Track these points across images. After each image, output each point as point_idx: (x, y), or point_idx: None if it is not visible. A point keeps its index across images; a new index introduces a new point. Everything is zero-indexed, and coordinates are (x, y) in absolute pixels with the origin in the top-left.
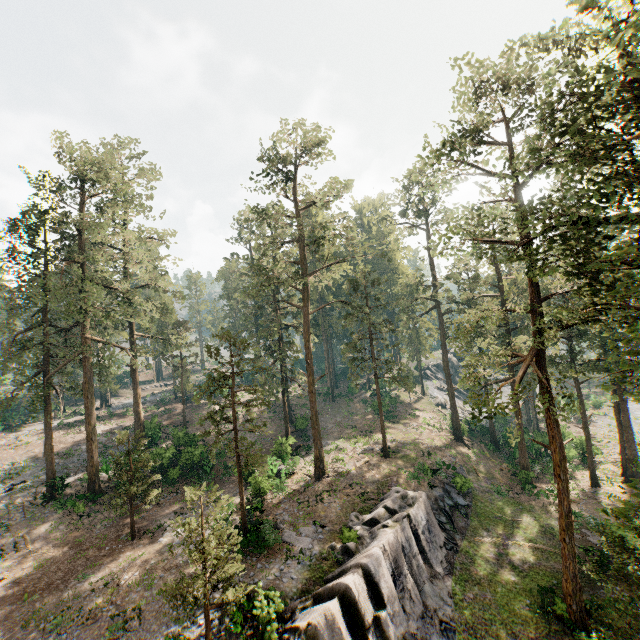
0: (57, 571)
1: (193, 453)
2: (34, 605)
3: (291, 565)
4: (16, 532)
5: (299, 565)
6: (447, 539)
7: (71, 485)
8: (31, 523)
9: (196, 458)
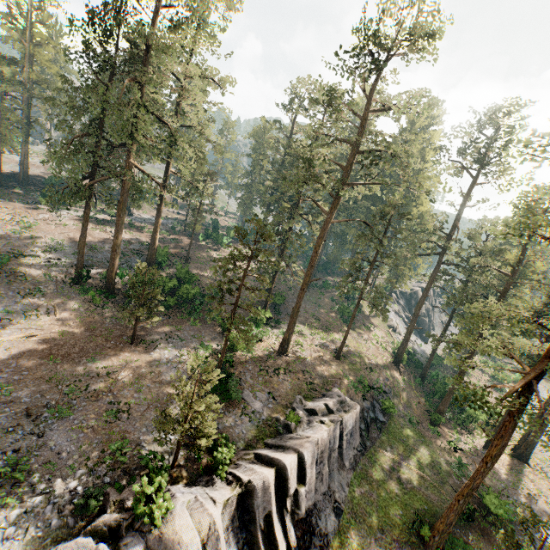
0: (74, 345)
1: (189, 291)
2: (56, 367)
3: (244, 420)
4: (49, 299)
5: (249, 423)
6: (360, 443)
7: (93, 276)
8: (60, 297)
9: (190, 295)
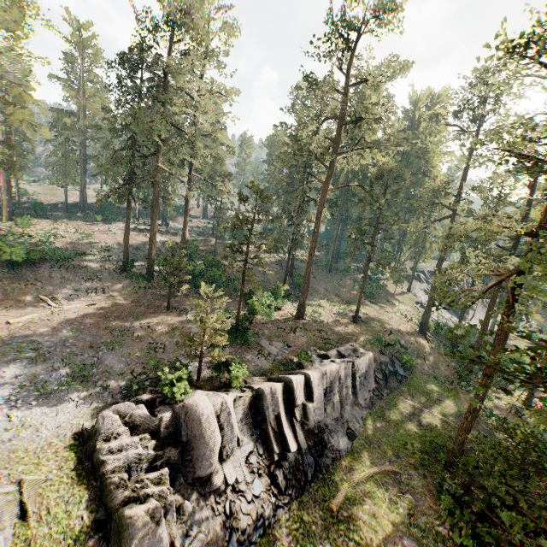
0: (123, 311)
1: (215, 273)
2: (110, 322)
3: (260, 358)
4: (104, 283)
5: (265, 361)
6: (377, 389)
7: (137, 267)
8: (112, 281)
9: (217, 277)
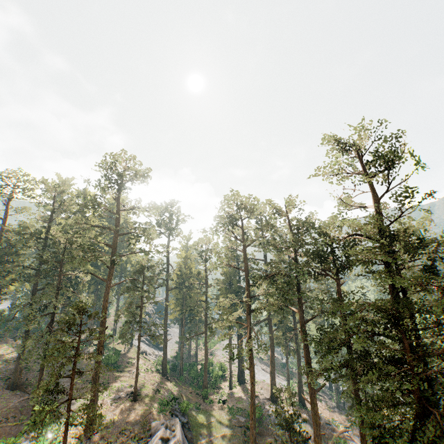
0: None
1: None
2: None
3: None
4: None
5: None
6: None
7: None
8: None
9: None
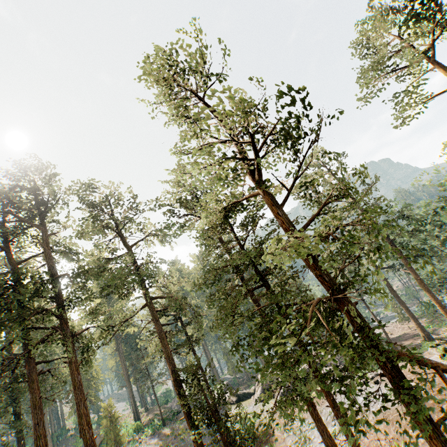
0: None
1: None
2: None
3: None
4: None
5: None
6: None
7: None
8: None
9: None
